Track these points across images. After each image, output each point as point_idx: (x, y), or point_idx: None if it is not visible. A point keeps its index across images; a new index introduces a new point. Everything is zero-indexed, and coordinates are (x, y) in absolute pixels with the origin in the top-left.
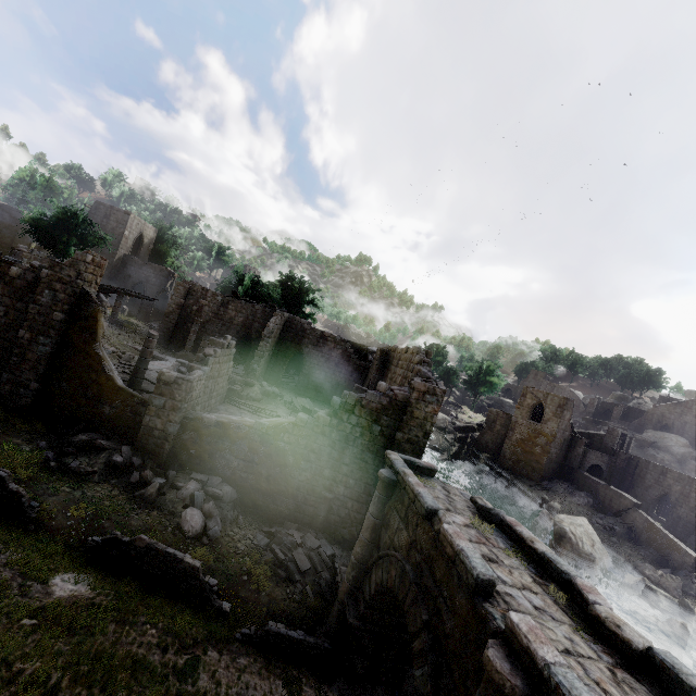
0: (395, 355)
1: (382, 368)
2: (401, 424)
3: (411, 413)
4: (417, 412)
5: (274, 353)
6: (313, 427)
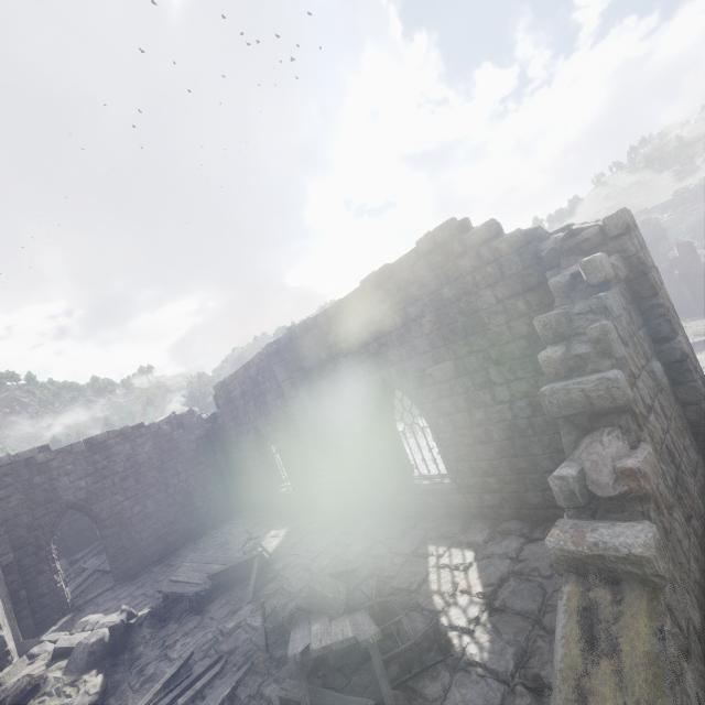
0: (322, 328)
1: (301, 375)
2: (669, 318)
3: (656, 284)
4: (654, 276)
5: (5, 567)
6: (663, 525)
